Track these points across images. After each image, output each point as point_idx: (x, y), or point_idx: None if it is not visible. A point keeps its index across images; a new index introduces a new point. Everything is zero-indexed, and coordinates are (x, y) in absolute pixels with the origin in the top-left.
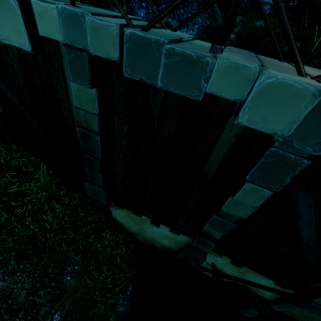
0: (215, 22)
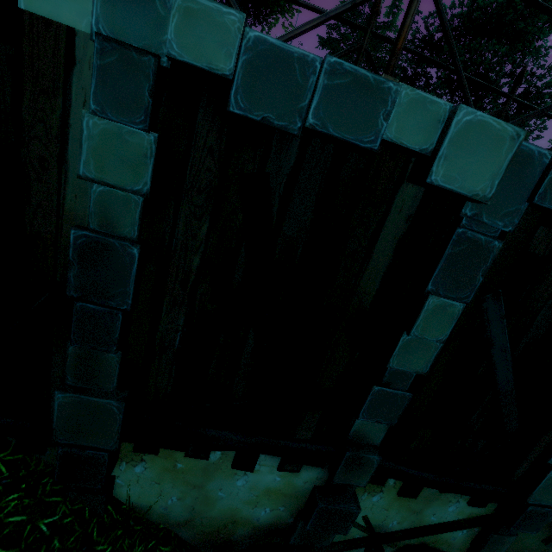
0: None
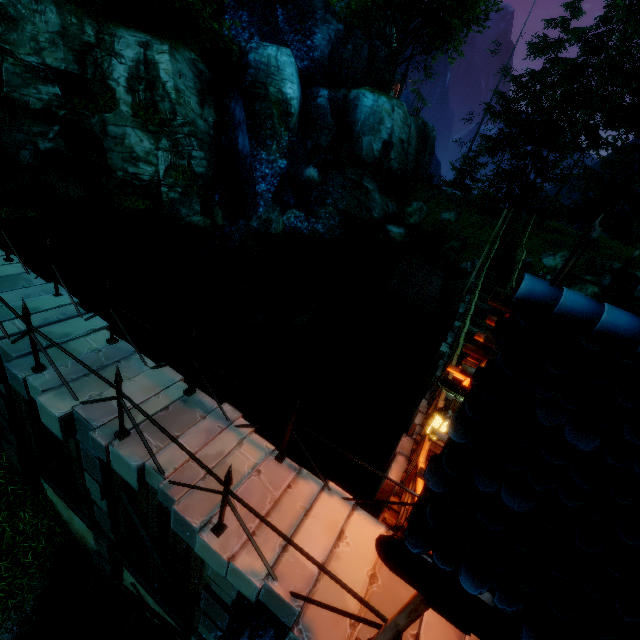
0: (366, 212)
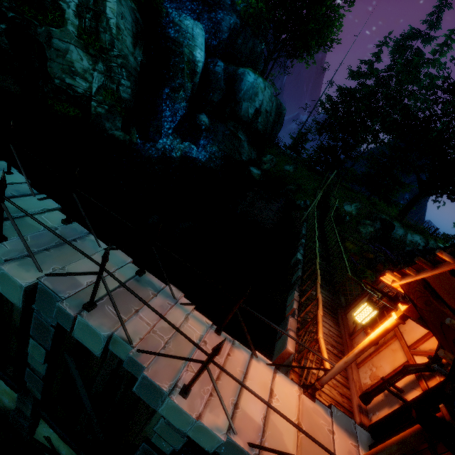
0: (238, 155)
